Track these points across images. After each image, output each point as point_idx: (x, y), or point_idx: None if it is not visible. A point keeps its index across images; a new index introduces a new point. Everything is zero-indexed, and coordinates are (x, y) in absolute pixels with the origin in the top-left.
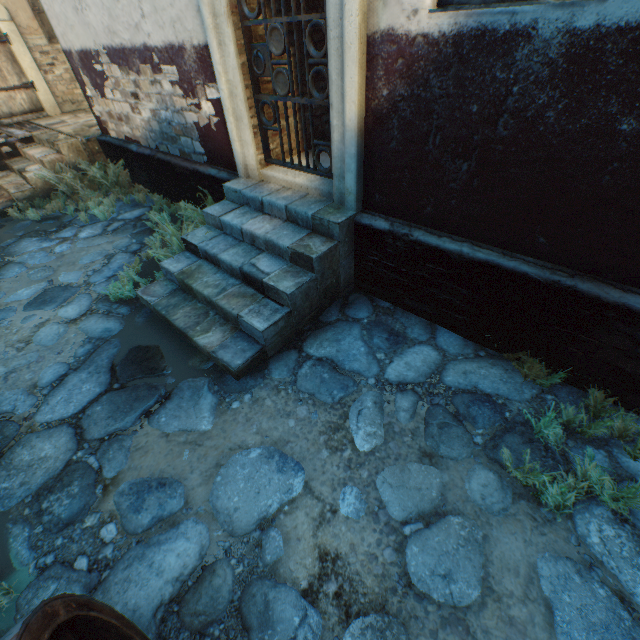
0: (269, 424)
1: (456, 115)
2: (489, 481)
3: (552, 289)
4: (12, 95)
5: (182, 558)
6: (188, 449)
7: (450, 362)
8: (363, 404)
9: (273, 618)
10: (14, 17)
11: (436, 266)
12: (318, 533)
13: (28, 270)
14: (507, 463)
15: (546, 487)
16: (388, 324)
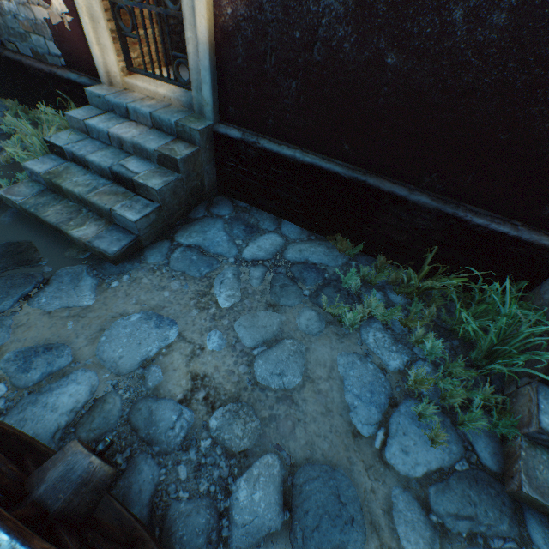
0: (147, 296)
1: (285, 39)
2: (312, 317)
3: (353, 184)
4: None
5: (75, 397)
6: (72, 321)
7: (290, 244)
8: (225, 276)
9: (156, 420)
10: None
11: (278, 169)
12: (190, 364)
13: None
14: (322, 302)
15: (345, 314)
16: (245, 219)
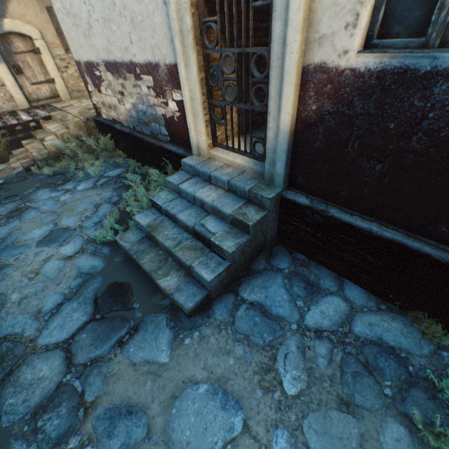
0: (213, 360)
1: (374, 129)
2: (401, 435)
3: None
4: (39, 87)
5: None
6: (150, 379)
7: (357, 313)
8: (288, 348)
9: None
10: (44, 37)
11: (347, 236)
12: None
13: (41, 214)
14: (419, 424)
15: None
16: (304, 274)
